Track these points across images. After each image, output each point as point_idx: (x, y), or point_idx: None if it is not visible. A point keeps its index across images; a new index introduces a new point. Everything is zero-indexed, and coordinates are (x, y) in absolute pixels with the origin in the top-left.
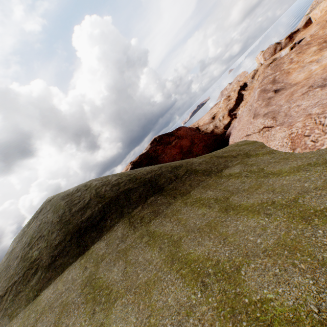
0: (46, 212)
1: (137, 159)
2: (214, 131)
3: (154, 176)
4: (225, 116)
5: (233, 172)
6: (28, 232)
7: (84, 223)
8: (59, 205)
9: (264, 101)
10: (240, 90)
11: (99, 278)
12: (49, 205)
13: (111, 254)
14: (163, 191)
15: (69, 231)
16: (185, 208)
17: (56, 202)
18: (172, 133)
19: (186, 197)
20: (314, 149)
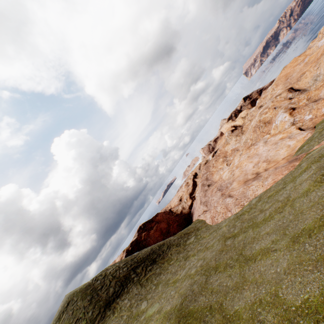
0: (74, 302)
1: (129, 246)
2: (182, 212)
3: (148, 254)
4: (188, 199)
5: (191, 241)
6: (62, 322)
7: (110, 296)
8: (84, 293)
9: (204, 193)
10: (193, 178)
11: (135, 313)
12: (75, 296)
13: (136, 303)
14: (157, 262)
15: (101, 305)
16: (170, 266)
17: (81, 292)
18: (152, 219)
19: (170, 261)
20: (217, 223)
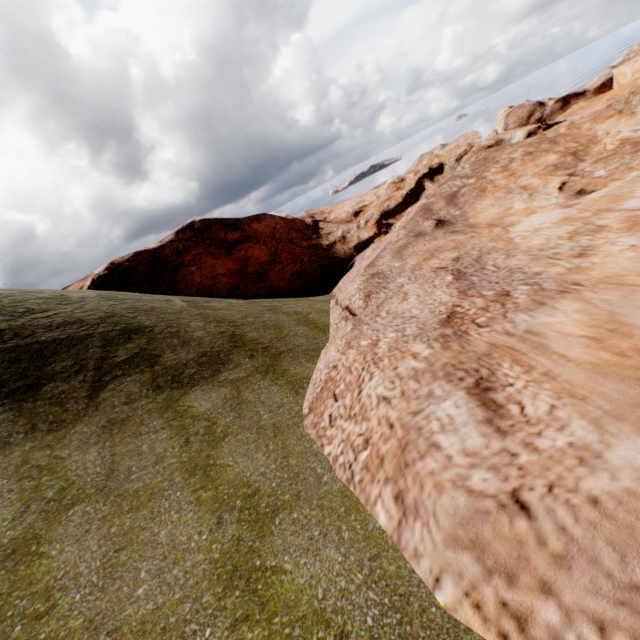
0: None
1: (125, 260)
2: (333, 247)
3: (62, 341)
4: (371, 223)
5: (196, 407)
6: None
7: None
8: None
9: (406, 238)
10: (425, 177)
11: None
12: None
13: None
14: (33, 398)
15: None
16: (0, 482)
17: None
18: (238, 223)
19: (50, 440)
20: (319, 440)
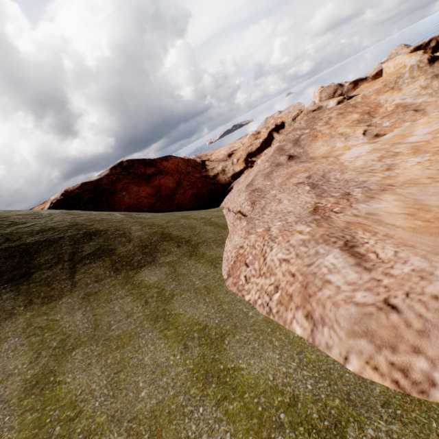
0: None
1: (75, 189)
2: (217, 177)
3: (42, 242)
4: (241, 160)
5: (147, 280)
6: None
7: None
8: None
9: (270, 167)
10: (273, 130)
11: None
12: None
13: None
14: (27, 282)
15: None
16: (13, 340)
17: None
18: (153, 162)
19: (45, 309)
20: (240, 292)
